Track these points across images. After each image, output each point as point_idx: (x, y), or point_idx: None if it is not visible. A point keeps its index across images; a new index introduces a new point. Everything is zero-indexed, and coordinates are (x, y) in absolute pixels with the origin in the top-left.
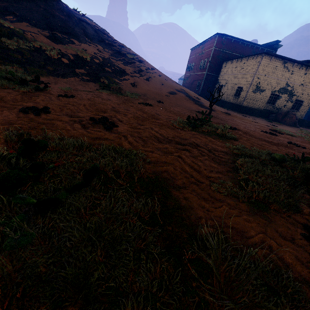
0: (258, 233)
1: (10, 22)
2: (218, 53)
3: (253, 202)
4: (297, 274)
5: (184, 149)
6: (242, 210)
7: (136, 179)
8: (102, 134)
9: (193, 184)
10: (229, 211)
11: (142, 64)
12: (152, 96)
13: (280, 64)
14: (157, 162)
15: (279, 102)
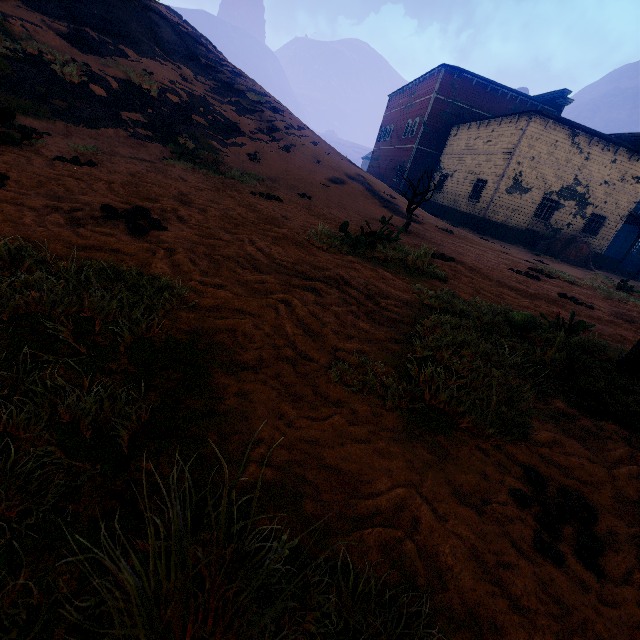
0: (397, 485)
1: None
2: (442, 106)
3: (421, 410)
4: (455, 600)
5: (309, 289)
6: (384, 429)
7: (130, 342)
8: (110, 241)
9: (283, 362)
10: (346, 429)
11: (279, 115)
12: (291, 183)
13: (565, 136)
14: (218, 310)
15: (559, 217)
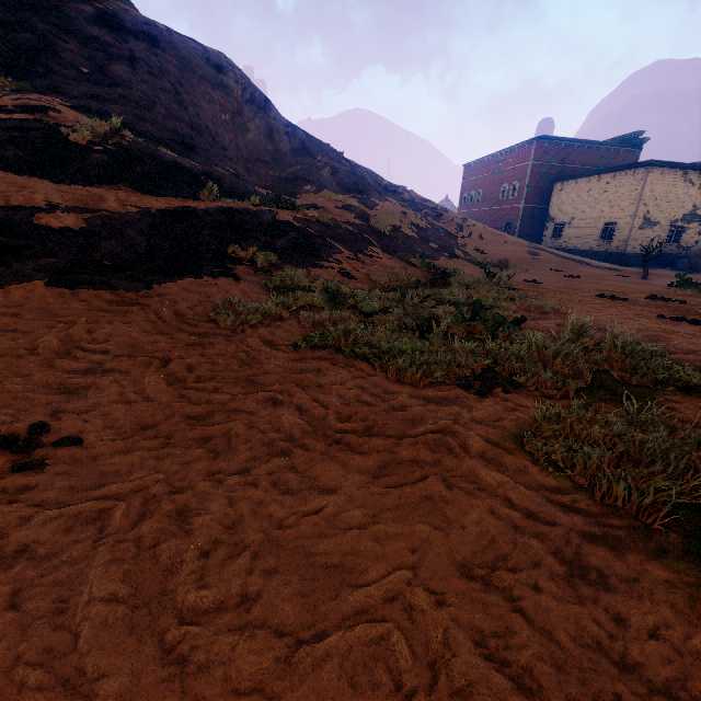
0: None
1: (314, 193)
2: (539, 169)
3: None
4: None
5: None
6: None
7: None
8: None
9: None
10: None
11: (450, 214)
12: (525, 263)
13: (678, 177)
14: None
15: (686, 238)
